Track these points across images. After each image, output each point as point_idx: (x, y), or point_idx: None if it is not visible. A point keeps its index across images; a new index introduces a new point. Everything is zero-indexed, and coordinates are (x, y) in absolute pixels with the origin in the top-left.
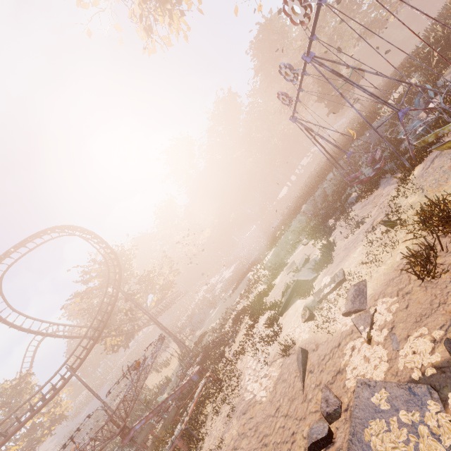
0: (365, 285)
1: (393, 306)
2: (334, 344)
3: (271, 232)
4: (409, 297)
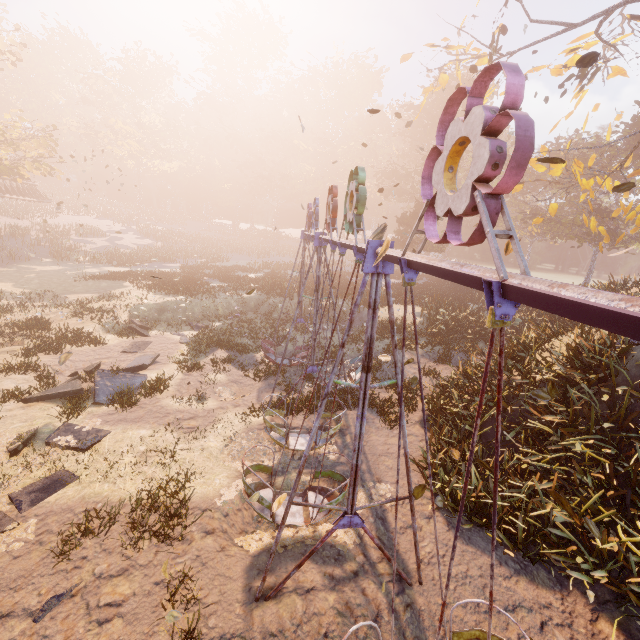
0: (68, 484)
1: (19, 543)
2: None
3: (220, 265)
4: (35, 549)
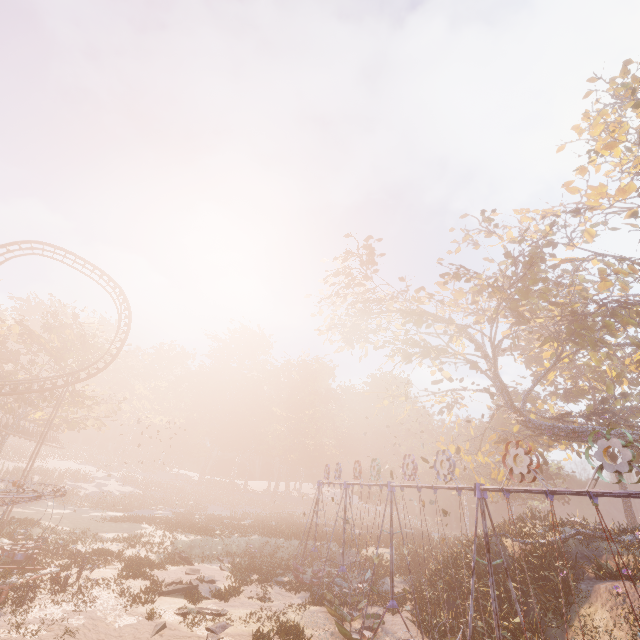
0: (230, 627)
1: None
2: (187, 635)
3: (206, 513)
4: None
